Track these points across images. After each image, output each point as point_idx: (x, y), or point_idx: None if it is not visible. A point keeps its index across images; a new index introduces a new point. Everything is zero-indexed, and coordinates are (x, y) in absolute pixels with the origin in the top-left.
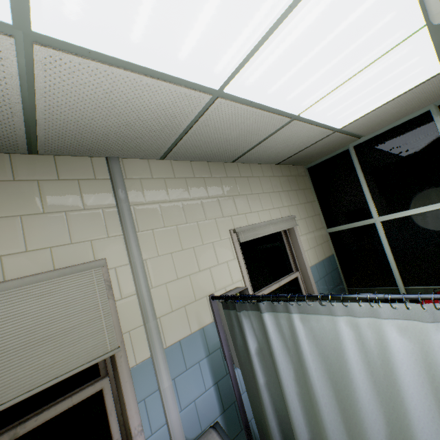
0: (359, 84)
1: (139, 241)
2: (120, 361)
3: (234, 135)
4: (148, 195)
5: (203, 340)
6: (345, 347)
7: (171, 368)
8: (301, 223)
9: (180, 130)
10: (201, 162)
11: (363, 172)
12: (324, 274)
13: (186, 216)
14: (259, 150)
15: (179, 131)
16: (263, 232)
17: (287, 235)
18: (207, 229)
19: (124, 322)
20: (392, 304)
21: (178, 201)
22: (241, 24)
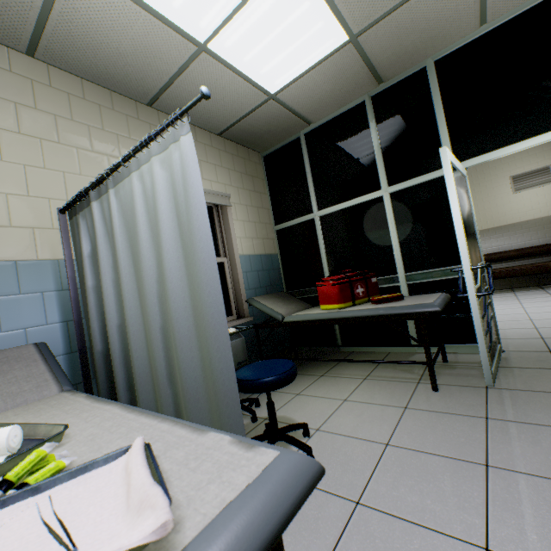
0: (260, 19)
1: None
2: None
3: (127, 47)
4: None
5: (55, 273)
6: (136, 202)
7: None
8: (240, 209)
9: (37, 2)
10: (100, 87)
11: (310, 163)
12: (260, 269)
13: (60, 135)
14: (180, 95)
15: (37, 4)
16: None
17: (220, 216)
18: (91, 162)
19: None
20: (159, 140)
21: (50, 113)
22: None
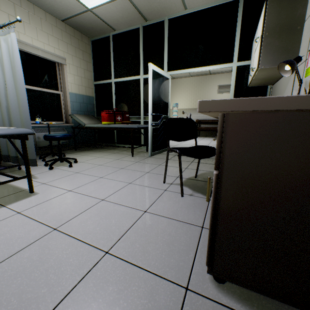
0: None
1: None
2: None
3: None
4: None
5: None
6: None
7: None
8: (72, 67)
9: None
10: None
11: (113, 52)
12: (81, 102)
13: None
14: None
15: None
16: (31, 50)
17: (60, 69)
18: None
19: None
20: (3, 30)
21: None
22: None
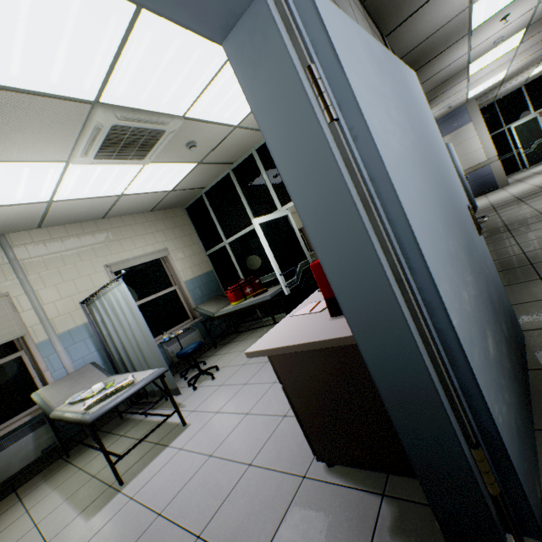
0: (145, 179)
1: (30, 281)
2: (29, 340)
3: (84, 209)
4: (32, 253)
5: (87, 329)
6: (113, 303)
7: (64, 343)
8: (177, 252)
9: (40, 216)
10: (74, 224)
11: (213, 211)
12: (201, 285)
13: (65, 261)
14: (118, 210)
15: (40, 216)
16: (135, 263)
17: (165, 262)
18: (84, 267)
19: (28, 323)
20: (114, 283)
21: (57, 253)
22: (41, 187)
